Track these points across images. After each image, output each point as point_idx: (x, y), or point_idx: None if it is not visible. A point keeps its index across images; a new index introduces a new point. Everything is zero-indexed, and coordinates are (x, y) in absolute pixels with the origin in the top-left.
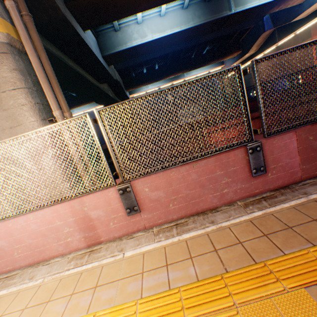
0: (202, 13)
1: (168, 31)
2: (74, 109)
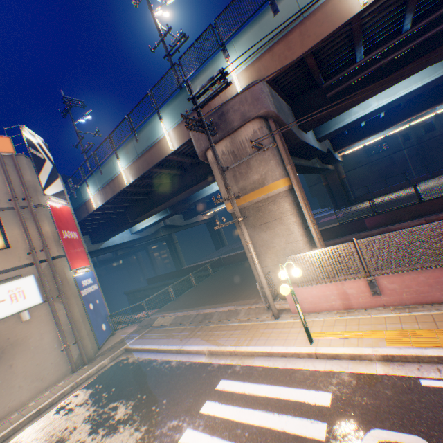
0: None
1: (400, 92)
2: None
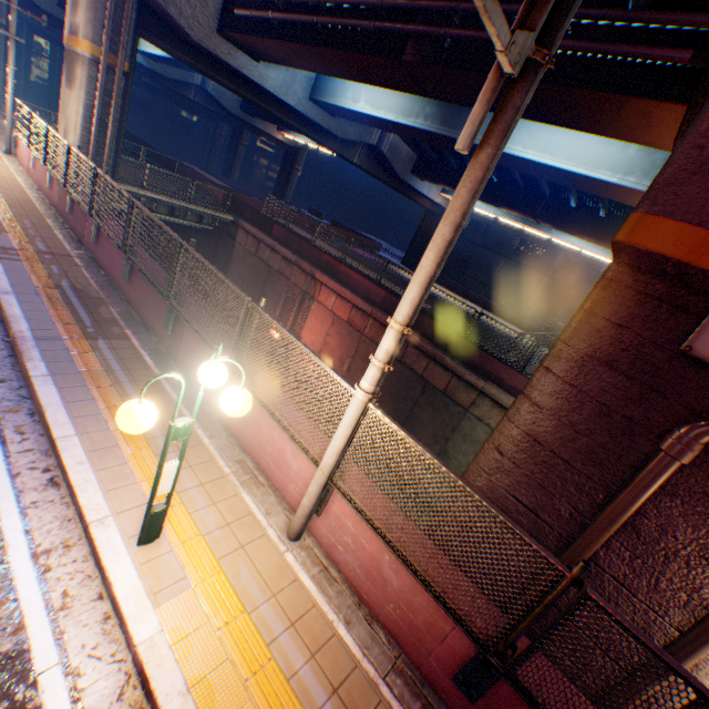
0: (435, 114)
1: (382, 113)
2: None
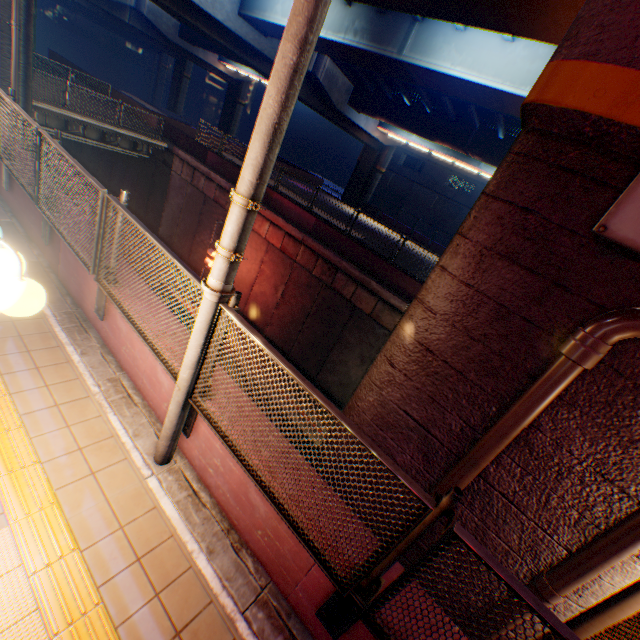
0: (365, 28)
1: None
2: None
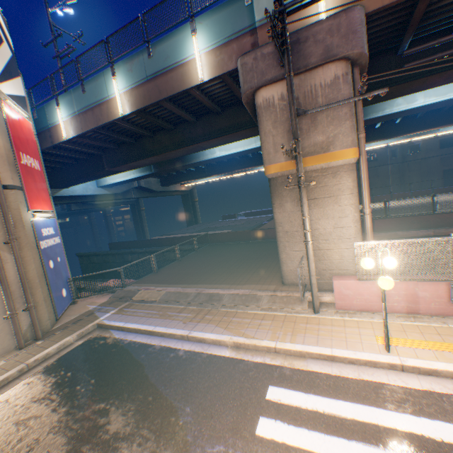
0: None
1: (450, 94)
2: None
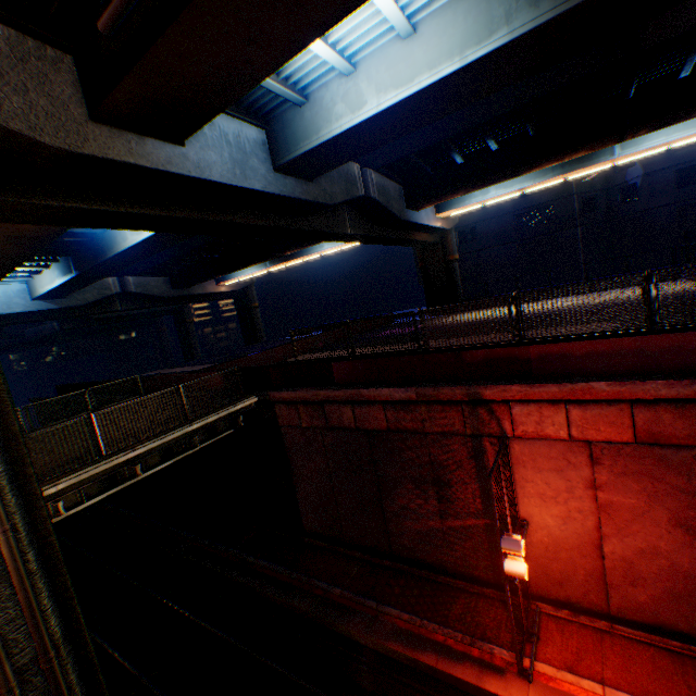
0: None
1: (421, 79)
2: (313, 245)
